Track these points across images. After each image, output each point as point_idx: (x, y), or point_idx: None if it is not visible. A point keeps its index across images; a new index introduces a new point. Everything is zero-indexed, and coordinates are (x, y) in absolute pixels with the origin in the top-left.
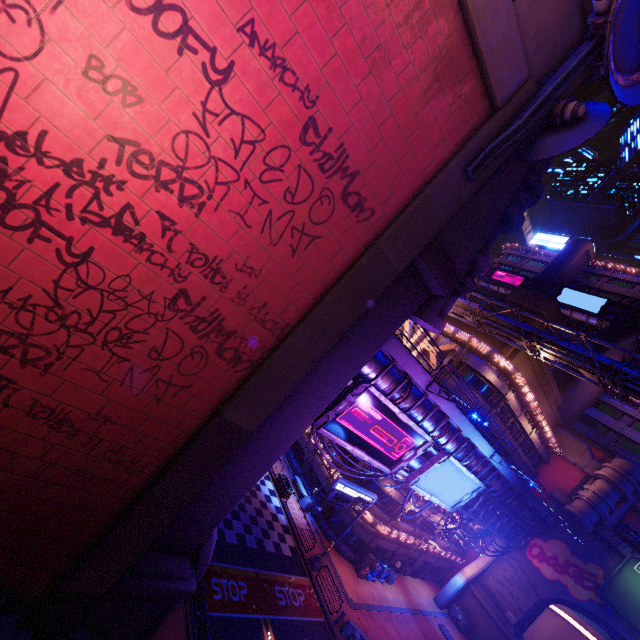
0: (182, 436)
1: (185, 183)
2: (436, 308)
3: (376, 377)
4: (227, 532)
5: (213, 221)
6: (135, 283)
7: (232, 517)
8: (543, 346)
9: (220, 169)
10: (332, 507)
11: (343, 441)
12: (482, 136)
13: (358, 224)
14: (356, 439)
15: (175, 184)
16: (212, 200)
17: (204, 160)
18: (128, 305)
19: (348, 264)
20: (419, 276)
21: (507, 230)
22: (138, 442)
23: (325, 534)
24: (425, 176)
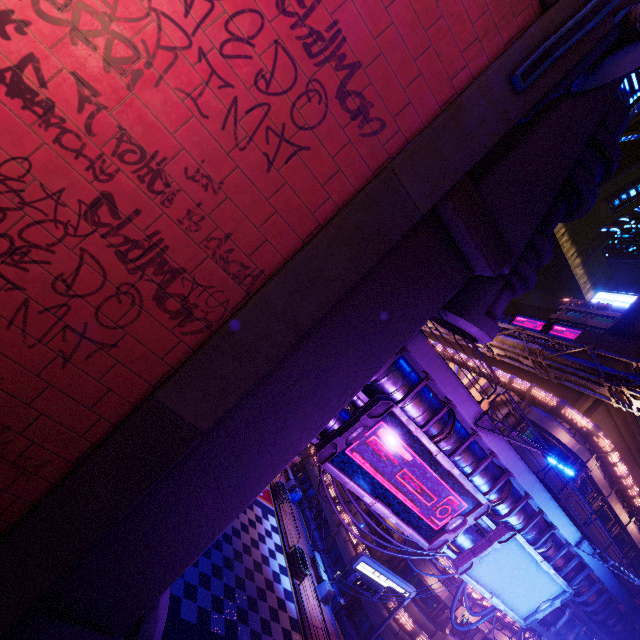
0: (100, 425)
1: (114, 39)
2: (482, 304)
3: (404, 398)
4: (214, 616)
5: (153, 100)
6: (37, 172)
7: (224, 595)
8: (635, 391)
9: (164, 28)
10: (358, 601)
11: (359, 488)
12: (532, 34)
13: (362, 139)
14: (377, 487)
15: (100, 38)
16: (152, 70)
17: (142, 12)
18: (25, 204)
19: (349, 195)
20: (455, 245)
21: (573, 210)
22: (31, 424)
23: (347, 639)
24: (455, 86)
